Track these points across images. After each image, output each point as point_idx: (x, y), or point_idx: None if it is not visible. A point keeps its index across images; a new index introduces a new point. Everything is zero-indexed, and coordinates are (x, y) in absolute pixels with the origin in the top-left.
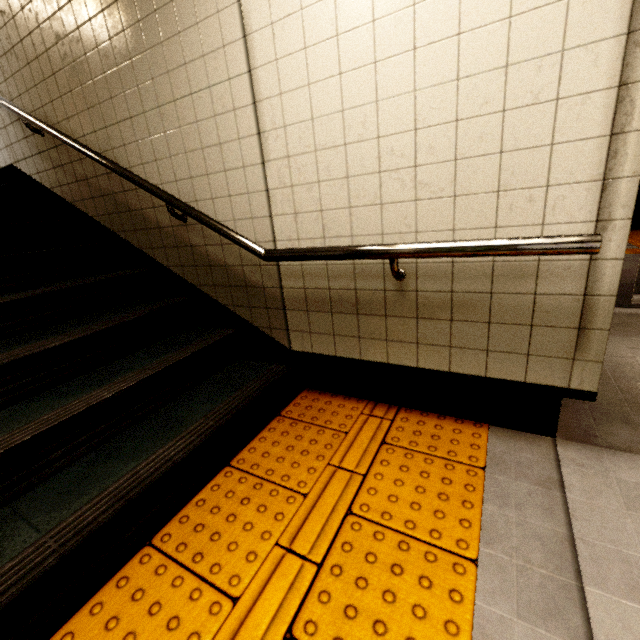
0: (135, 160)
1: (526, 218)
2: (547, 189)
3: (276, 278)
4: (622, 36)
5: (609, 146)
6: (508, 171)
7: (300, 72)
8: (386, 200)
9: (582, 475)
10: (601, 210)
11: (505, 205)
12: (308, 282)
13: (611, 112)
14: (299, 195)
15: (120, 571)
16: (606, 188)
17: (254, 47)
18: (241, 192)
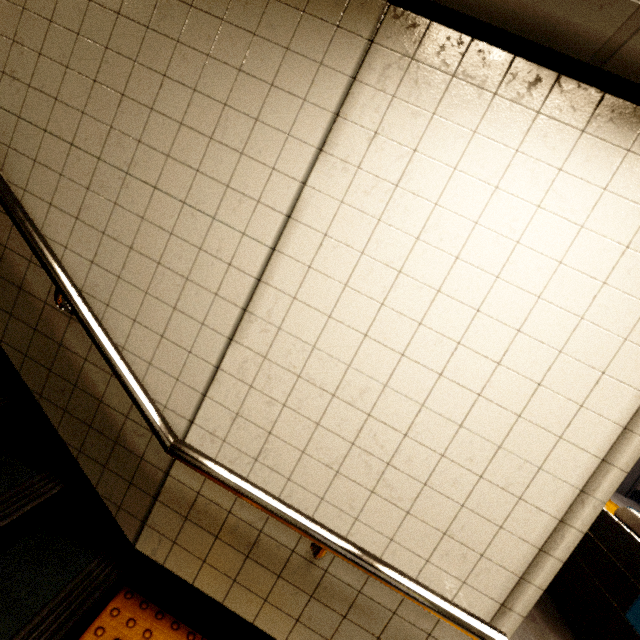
0: (41, 190)
1: (454, 569)
2: (481, 557)
3: (167, 460)
4: (577, 490)
5: (535, 556)
6: (460, 523)
7: (328, 299)
8: (344, 472)
9: None
10: (509, 598)
11: (444, 548)
12: (208, 490)
13: (547, 534)
14: (254, 400)
15: None
16: (519, 584)
17: (293, 235)
18: (182, 344)
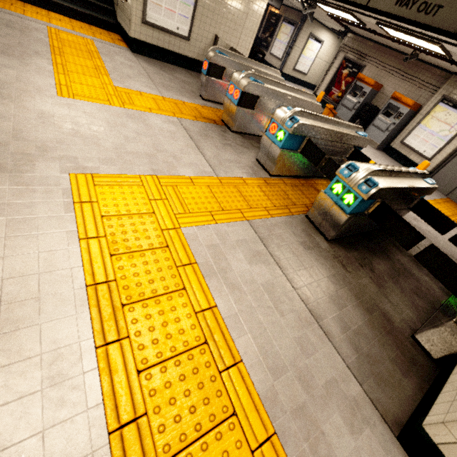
0: None
1: None
2: None
3: None
4: None
5: None
6: None
7: None
8: None
9: (123, 51)
10: None
11: None
12: None
13: None
14: None
15: (64, 17)
16: None
17: None
18: None
